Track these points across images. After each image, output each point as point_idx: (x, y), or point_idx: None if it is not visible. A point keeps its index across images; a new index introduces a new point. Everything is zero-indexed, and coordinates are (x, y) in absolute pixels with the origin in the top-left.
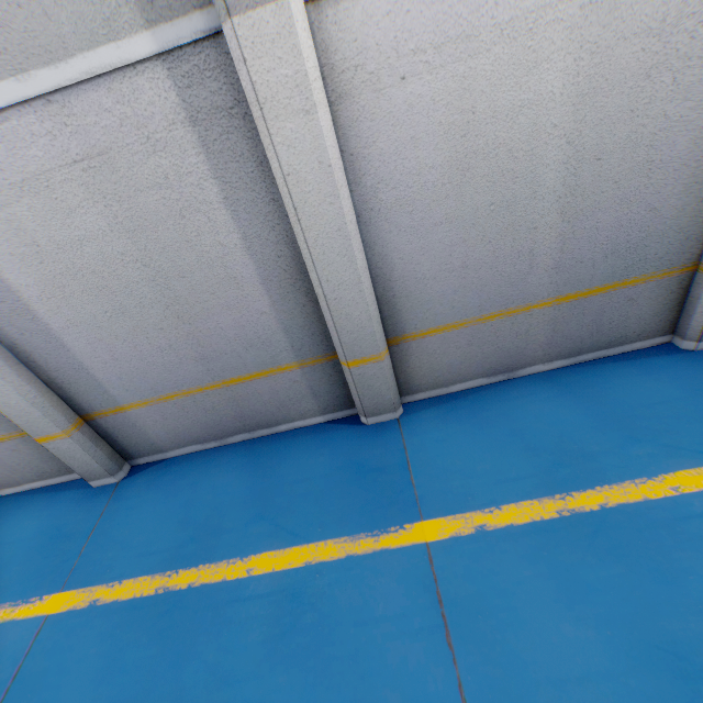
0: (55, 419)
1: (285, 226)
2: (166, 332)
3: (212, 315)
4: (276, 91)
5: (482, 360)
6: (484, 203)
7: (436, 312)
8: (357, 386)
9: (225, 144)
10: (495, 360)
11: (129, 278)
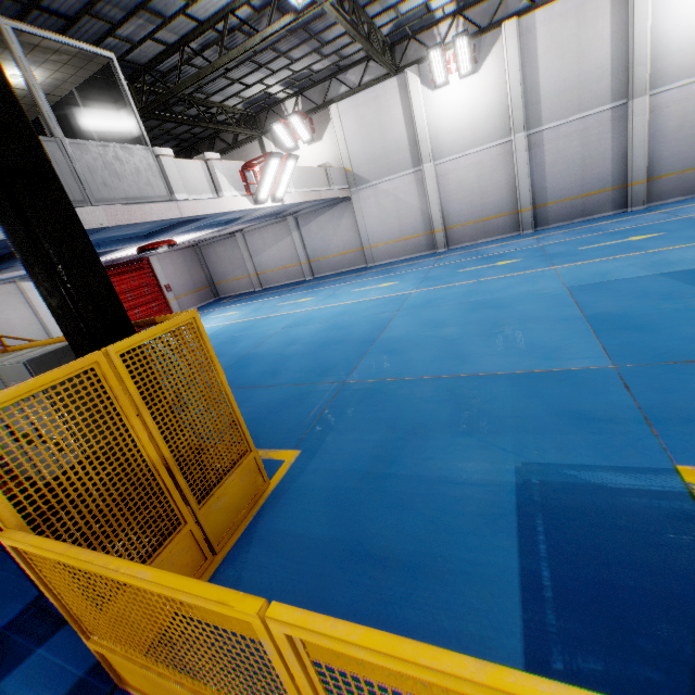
0: (531, 203)
1: (624, 143)
2: (576, 176)
3: (592, 170)
4: (637, 112)
5: (680, 189)
6: (686, 135)
7: (665, 169)
8: (632, 193)
9: (617, 124)
10: (685, 189)
11: (575, 159)
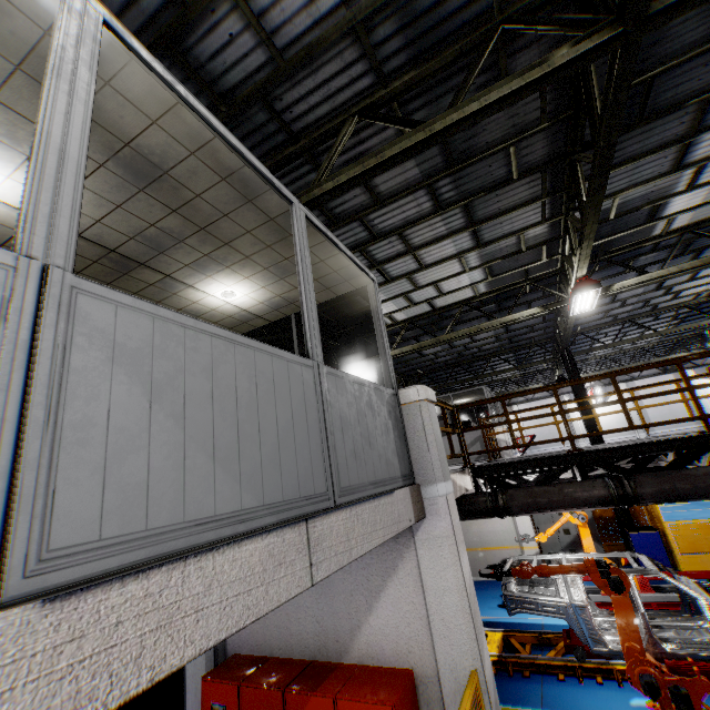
0: None
1: None
2: None
3: None
4: None
5: None
6: None
7: None
8: None
9: None
10: None
11: None
